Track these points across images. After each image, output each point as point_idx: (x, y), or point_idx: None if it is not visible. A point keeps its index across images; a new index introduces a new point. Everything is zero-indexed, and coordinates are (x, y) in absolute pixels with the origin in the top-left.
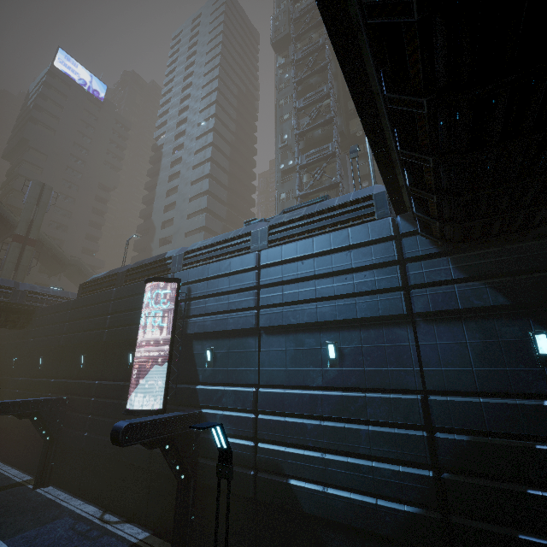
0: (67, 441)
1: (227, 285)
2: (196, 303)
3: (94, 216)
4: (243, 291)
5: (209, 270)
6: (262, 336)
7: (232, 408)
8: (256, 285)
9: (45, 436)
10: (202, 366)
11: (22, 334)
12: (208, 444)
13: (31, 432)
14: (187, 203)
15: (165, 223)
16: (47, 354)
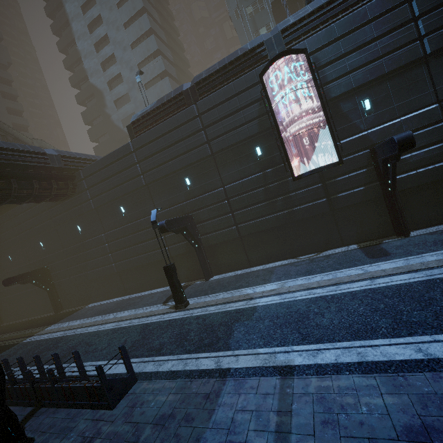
0: (213, 242)
1: (372, 33)
2: (332, 67)
3: (8, 102)
4: (391, 32)
5: (338, 29)
6: (431, 61)
7: (415, 129)
8: (412, 18)
9: (194, 245)
10: (359, 117)
11: (72, 202)
12: (398, 164)
13: (156, 259)
14: (130, 51)
15: (110, 83)
16: (125, 201)
